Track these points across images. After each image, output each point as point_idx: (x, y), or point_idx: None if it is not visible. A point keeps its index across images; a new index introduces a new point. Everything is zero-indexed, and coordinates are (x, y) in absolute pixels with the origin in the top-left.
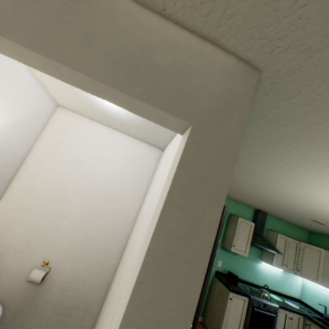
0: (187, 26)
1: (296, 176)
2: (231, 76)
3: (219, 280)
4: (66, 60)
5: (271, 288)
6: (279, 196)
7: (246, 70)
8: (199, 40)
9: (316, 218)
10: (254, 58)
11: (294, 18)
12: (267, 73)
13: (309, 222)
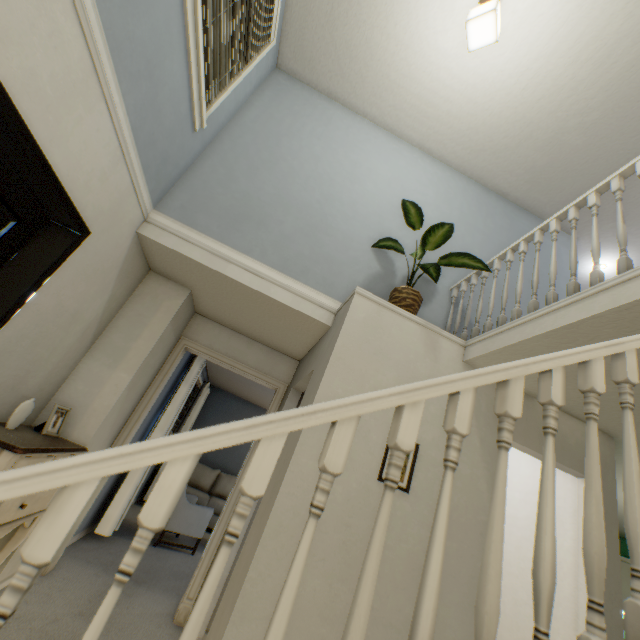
0: (576, 417)
1: (619, 481)
2: (601, 444)
3: None
4: (536, 449)
5: None
6: None
7: (606, 438)
8: (581, 423)
9: None
10: (611, 433)
11: (638, 433)
12: (617, 438)
13: (621, 523)
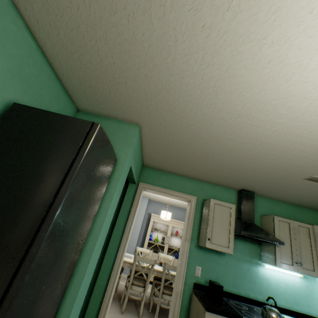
0: None
1: (189, 49)
2: None
3: (196, 296)
4: None
5: (290, 307)
6: (228, 135)
7: None
8: None
9: (308, 171)
10: None
11: None
12: None
13: (308, 187)
